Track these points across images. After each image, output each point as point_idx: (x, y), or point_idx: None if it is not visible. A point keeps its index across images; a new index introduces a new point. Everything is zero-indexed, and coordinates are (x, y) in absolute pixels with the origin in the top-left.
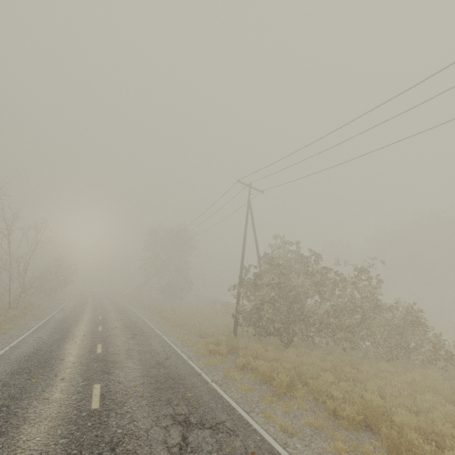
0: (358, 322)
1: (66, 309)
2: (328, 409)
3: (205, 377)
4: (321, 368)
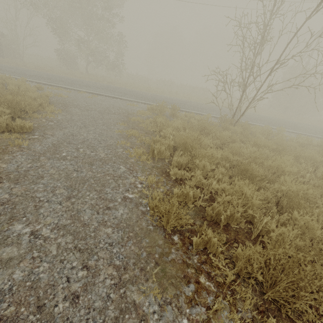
0: None
1: (191, 109)
2: None
3: None
4: None
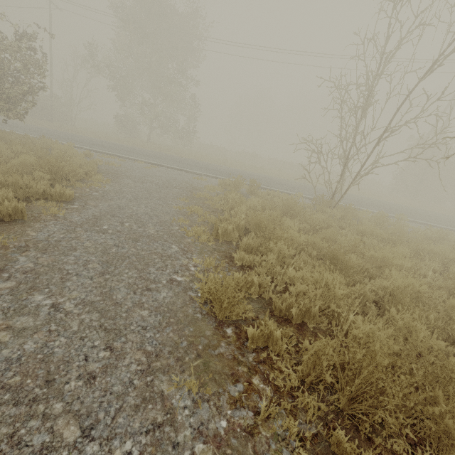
0: None
1: (278, 187)
2: None
3: None
4: None
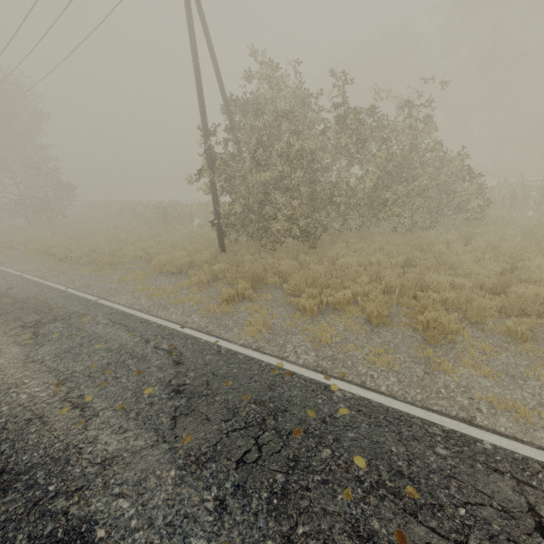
0: (423, 189)
1: None
2: (518, 336)
3: (300, 372)
4: (395, 265)
